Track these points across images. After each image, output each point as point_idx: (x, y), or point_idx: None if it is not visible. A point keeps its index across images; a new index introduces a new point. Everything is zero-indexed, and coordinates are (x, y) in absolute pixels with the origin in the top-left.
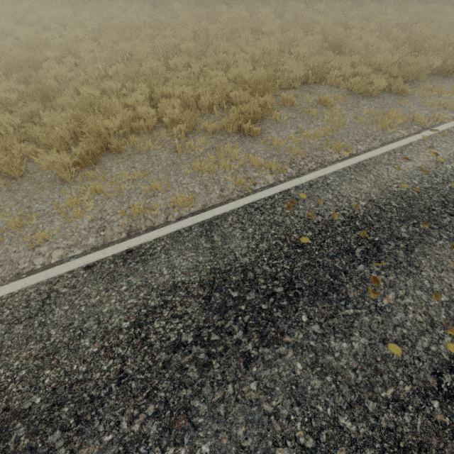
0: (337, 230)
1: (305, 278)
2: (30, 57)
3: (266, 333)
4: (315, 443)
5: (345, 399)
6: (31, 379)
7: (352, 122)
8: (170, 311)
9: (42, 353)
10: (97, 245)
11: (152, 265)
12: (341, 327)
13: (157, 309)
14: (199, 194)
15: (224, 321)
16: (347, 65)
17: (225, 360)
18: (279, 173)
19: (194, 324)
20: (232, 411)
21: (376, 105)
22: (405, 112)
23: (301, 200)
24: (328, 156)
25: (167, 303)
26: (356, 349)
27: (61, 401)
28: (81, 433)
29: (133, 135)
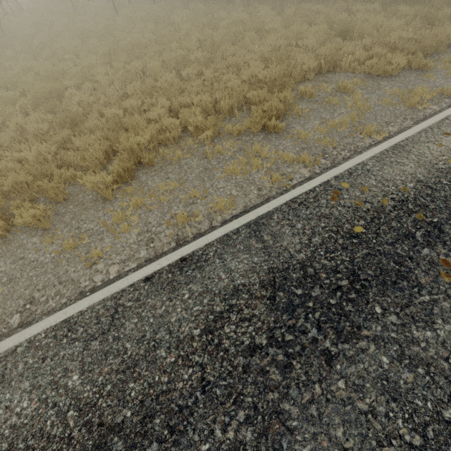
0: (390, 216)
1: (368, 268)
2: (52, 88)
3: (341, 329)
4: (422, 440)
5: (444, 391)
6: (118, 393)
7: (377, 105)
8: (237, 314)
9: (122, 367)
10: (150, 257)
11: (209, 271)
12: (420, 315)
13: (223, 314)
14: (237, 196)
15: (295, 320)
16: (359, 49)
17: (305, 359)
18: (313, 165)
19: (264, 326)
20: (325, 412)
21: (398, 84)
22: (431, 87)
23: (344, 189)
24: (360, 142)
25: (232, 307)
26: (442, 337)
27: (151, 413)
28: (178, 444)
29: (163, 147)
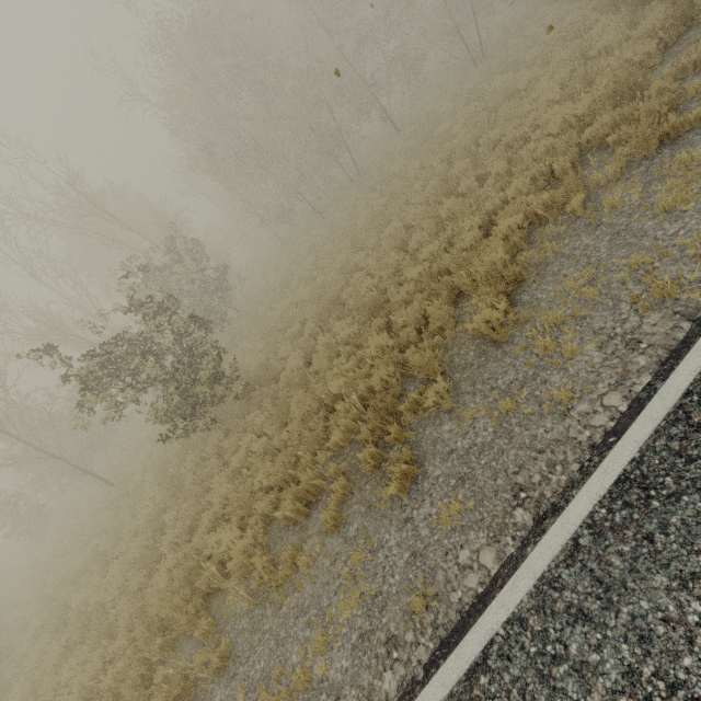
0: None
1: None
2: (328, 299)
3: None
4: None
5: None
6: None
7: None
8: None
9: None
10: (662, 358)
11: None
12: None
13: None
14: None
15: None
16: None
17: None
18: None
19: None
20: None
21: None
22: None
23: None
24: None
25: None
26: None
27: None
28: None
29: (522, 253)
